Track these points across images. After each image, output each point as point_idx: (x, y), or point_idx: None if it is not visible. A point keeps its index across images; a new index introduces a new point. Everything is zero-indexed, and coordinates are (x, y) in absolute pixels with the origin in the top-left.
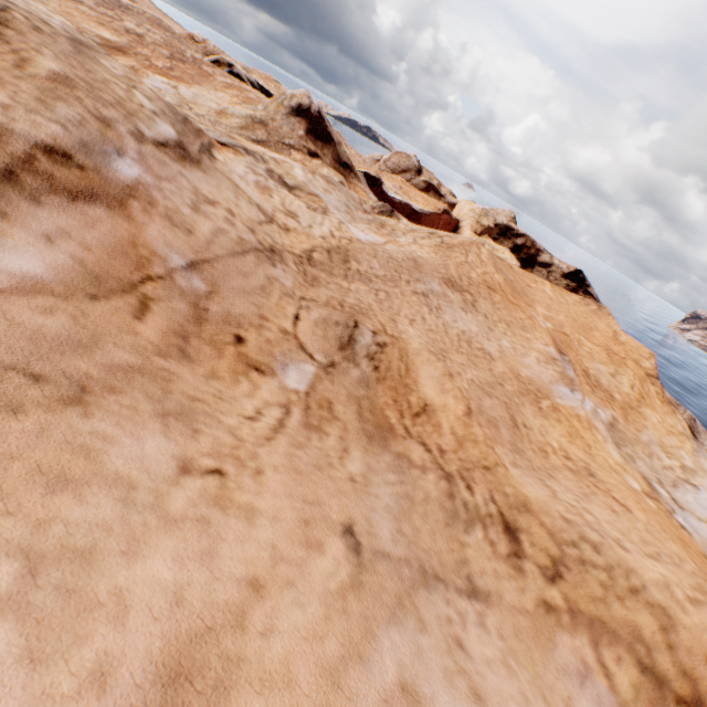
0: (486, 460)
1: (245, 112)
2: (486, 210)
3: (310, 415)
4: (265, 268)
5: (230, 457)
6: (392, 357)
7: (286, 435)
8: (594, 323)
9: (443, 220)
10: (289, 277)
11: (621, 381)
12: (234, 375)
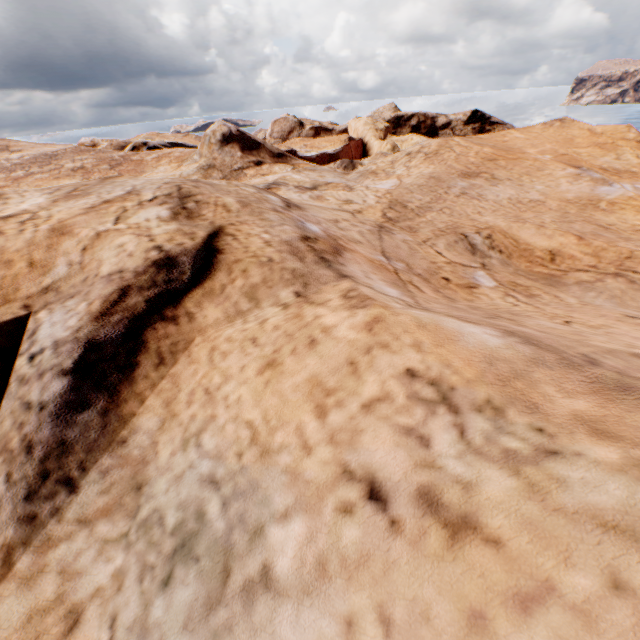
0: (622, 254)
1: (192, 167)
2: (371, 117)
3: (520, 292)
4: (395, 238)
5: (554, 317)
6: (500, 240)
7: (534, 304)
8: (569, 134)
9: (352, 147)
10: (404, 235)
11: (626, 159)
12: (471, 296)
